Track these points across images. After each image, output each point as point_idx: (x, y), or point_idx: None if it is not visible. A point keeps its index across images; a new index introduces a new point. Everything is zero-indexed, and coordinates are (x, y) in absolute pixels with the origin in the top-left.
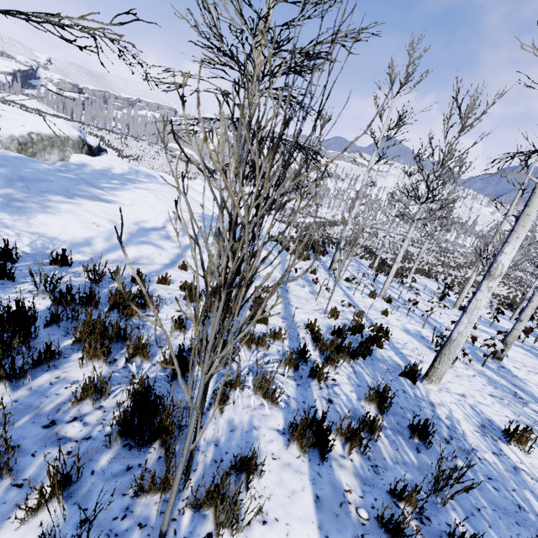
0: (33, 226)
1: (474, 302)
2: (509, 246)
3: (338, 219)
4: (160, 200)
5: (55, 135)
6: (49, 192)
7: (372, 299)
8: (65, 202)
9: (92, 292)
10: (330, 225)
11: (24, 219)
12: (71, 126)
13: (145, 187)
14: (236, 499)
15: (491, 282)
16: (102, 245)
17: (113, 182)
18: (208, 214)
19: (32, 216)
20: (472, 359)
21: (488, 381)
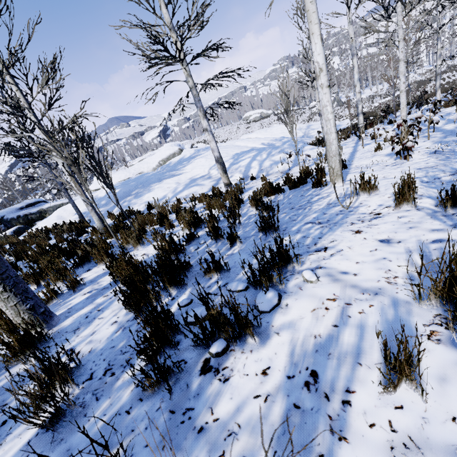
0: (144, 200)
1: (320, 103)
2: (312, 45)
3: (431, 72)
4: (207, 159)
5: (168, 156)
6: (151, 183)
7: (387, 142)
8: (157, 184)
9: (149, 211)
10: (422, 85)
11: (141, 198)
12: (174, 146)
13: (200, 157)
14: (141, 239)
15: (319, 81)
16: (170, 195)
17: (184, 164)
18: (242, 151)
19: (144, 196)
20: (412, 146)
21: (446, 157)
